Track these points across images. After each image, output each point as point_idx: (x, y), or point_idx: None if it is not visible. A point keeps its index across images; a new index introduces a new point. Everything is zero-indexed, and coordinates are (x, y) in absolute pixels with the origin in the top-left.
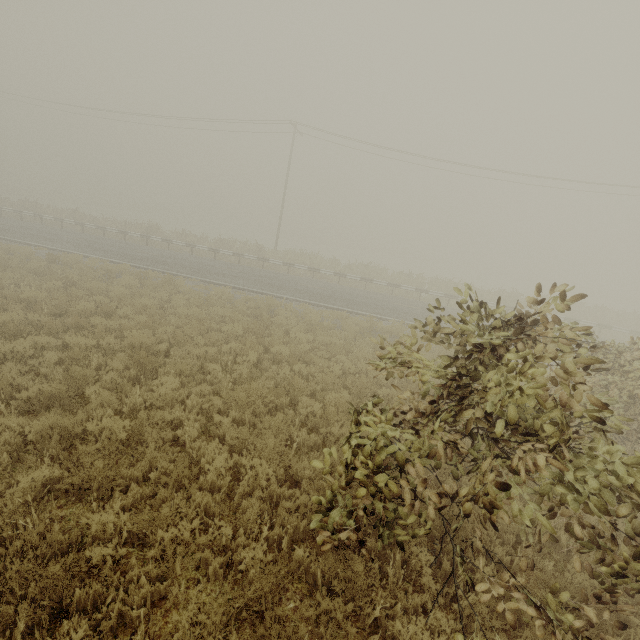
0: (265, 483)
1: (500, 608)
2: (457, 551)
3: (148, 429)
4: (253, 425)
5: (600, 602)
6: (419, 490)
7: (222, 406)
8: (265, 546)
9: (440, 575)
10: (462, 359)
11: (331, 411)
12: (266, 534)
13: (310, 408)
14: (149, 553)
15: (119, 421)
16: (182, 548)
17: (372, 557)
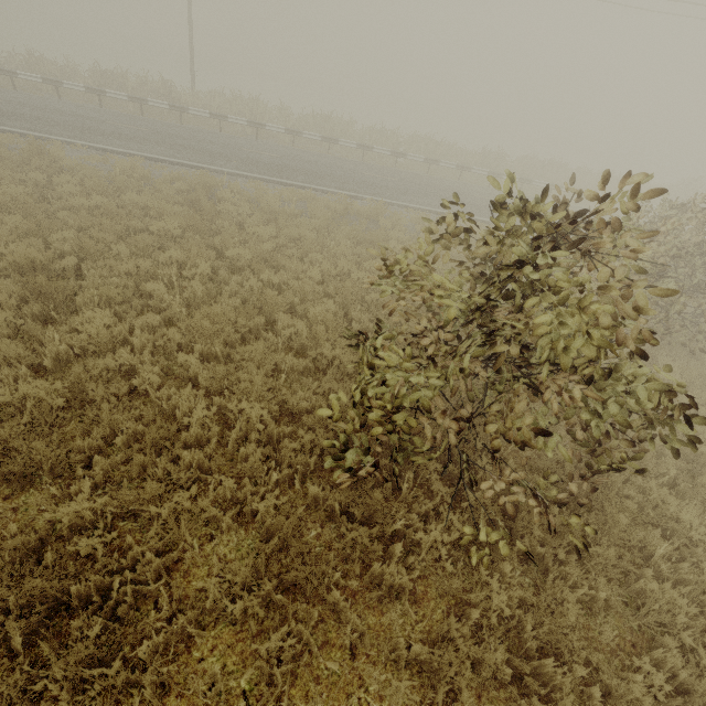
0: (261, 427)
1: (503, 500)
2: (464, 458)
3: (91, 387)
4: (227, 357)
5: (582, 479)
6: (439, 421)
7: (182, 339)
8: (278, 494)
9: (444, 475)
10: (479, 265)
11: (319, 330)
12: (275, 479)
13: (293, 329)
14: (149, 533)
15: (44, 384)
16: (185, 515)
17: (385, 476)
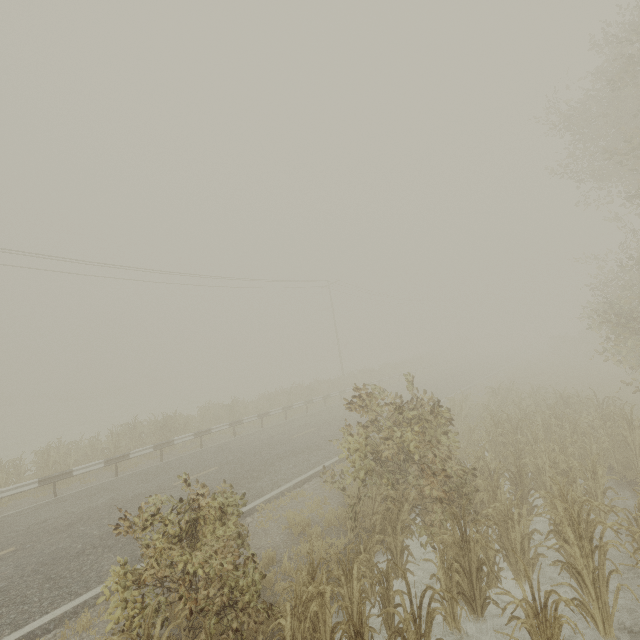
0: None
1: None
2: None
3: None
4: None
5: None
6: None
7: None
8: None
9: None
10: None
11: None
12: None
13: None
14: None
15: None
16: None
17: None
